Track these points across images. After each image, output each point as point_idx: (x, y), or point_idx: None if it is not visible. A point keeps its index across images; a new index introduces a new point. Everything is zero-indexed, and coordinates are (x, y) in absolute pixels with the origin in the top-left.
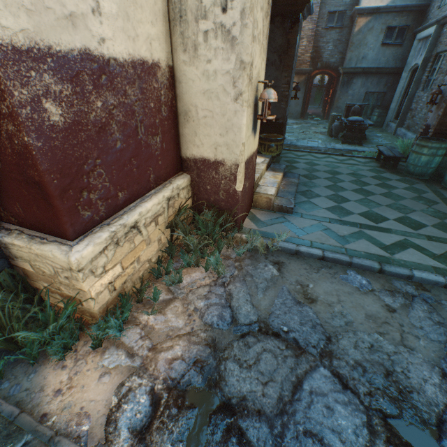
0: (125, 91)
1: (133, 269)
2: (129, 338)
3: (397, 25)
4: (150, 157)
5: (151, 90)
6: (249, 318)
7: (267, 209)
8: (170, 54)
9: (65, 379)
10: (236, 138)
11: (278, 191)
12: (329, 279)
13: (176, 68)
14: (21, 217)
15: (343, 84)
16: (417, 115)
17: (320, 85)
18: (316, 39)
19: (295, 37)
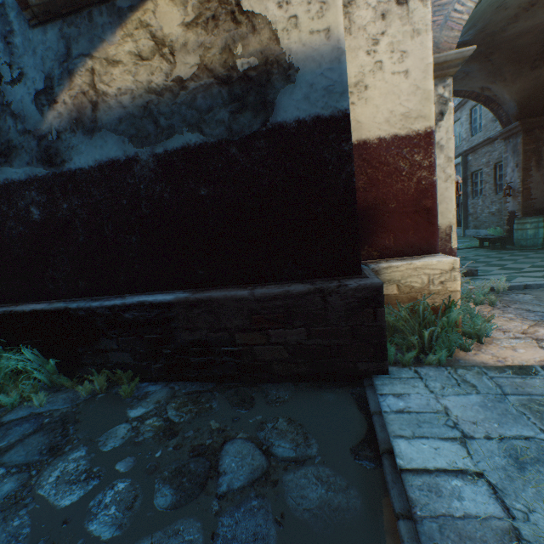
0: None
1: None
2: (495, 334)
3: None
4: None
5: None
6: None
7: None
8: None
9: (490, 357)
10: (448, 206)
11: None
12: None
13: None
14: (386, 248)
15: None
16: (480, 216)
17: None
18: None
19: None
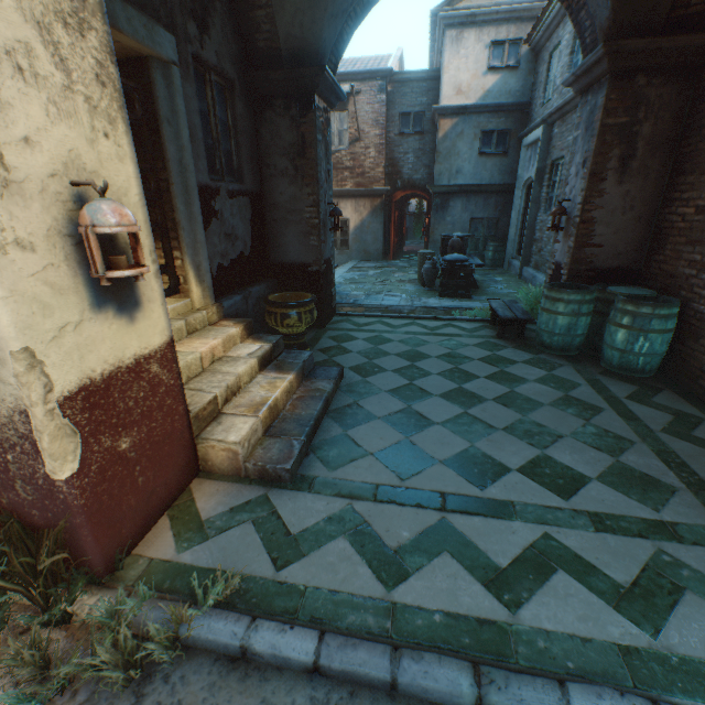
0: None
1: None
2: None
3: (494, 129)
4: None
5: None
6: None
7: (234, 473)
8: None
9: None
10: None
11: (276, 418)
12: None
13: None
14: None
15: (437, 209)
16: (545, 248)
17: (419, 213)
18: (389, 149)
19: (312, 130)
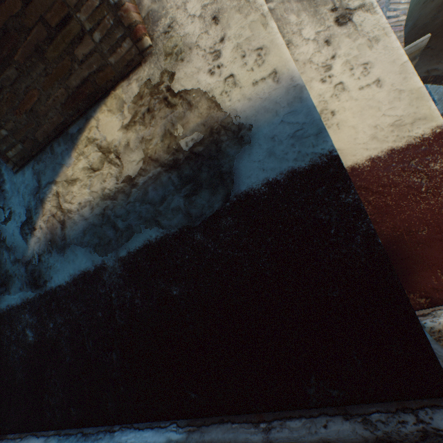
0: None
1: None
2: None
3: None
4: None
5: None
6: None
7: None
8: None
9: None
10: None
11: None
12: None
13: None
14: (437, 290)
15: None
16: None
17: None
18: None
19: None
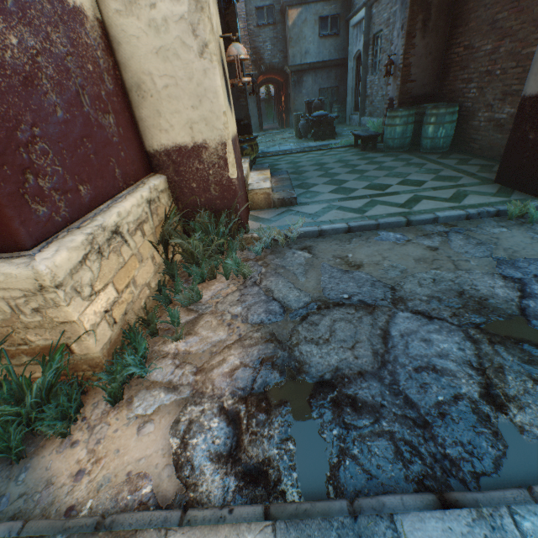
0: (47, 34)
1: (130, 295)
2: (160, 374)
3: (328, 15)
4: (108, 143)
5: (84, 45)
6: (302, 301)
7: (267, 207)
8: (94, 2)
9: (83, 456)
10: (214, 107)
11: (272, 188)
12: (365, 245)
13: (108, 23)
14: None
15: (295, 84)
16: (375, 100)
17: (268, 98)
18: (252, 39)
19: (234, 19)
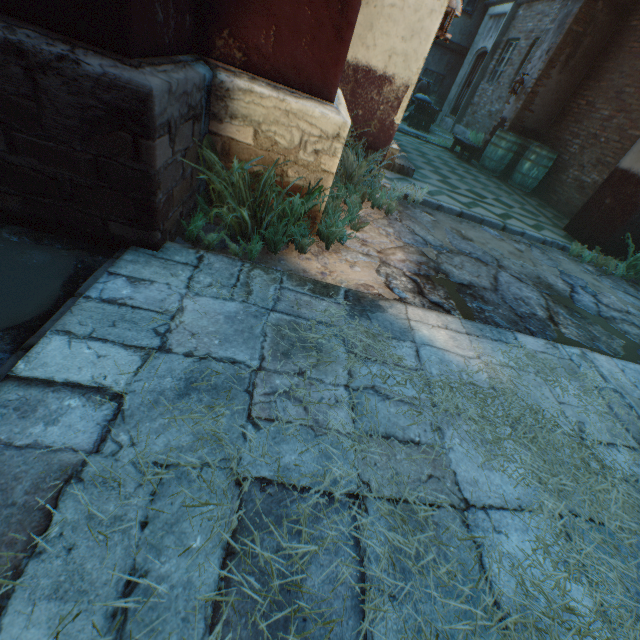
0: None
1: None
2: (352, 245)
3: None
4: None
5: None
6: (438, 243)
7: (386, 168)
8: None
9: (320, 267)
10: (419, 49)
11: None
12: (472, 230)
13: None
14: (260, 54)
15: None
16: (479, 112)
17: None
18: None
19: None
